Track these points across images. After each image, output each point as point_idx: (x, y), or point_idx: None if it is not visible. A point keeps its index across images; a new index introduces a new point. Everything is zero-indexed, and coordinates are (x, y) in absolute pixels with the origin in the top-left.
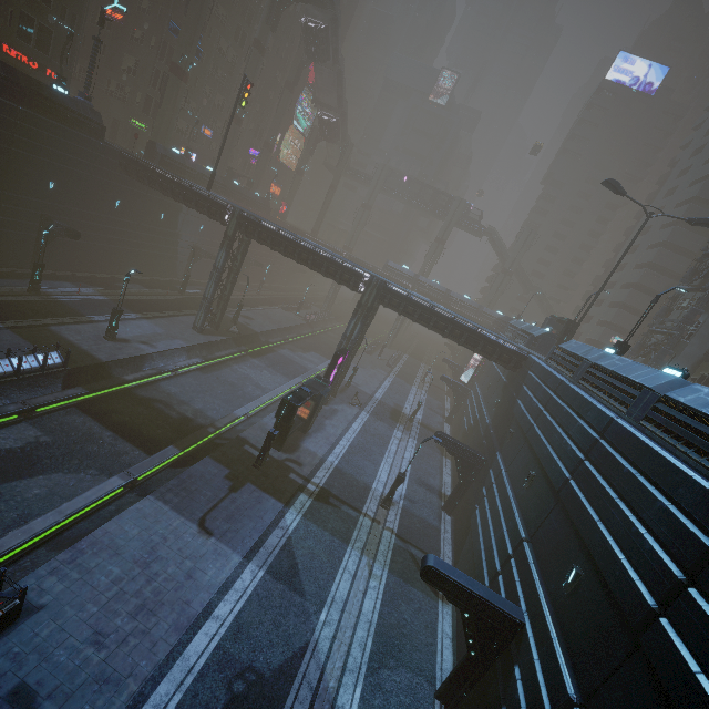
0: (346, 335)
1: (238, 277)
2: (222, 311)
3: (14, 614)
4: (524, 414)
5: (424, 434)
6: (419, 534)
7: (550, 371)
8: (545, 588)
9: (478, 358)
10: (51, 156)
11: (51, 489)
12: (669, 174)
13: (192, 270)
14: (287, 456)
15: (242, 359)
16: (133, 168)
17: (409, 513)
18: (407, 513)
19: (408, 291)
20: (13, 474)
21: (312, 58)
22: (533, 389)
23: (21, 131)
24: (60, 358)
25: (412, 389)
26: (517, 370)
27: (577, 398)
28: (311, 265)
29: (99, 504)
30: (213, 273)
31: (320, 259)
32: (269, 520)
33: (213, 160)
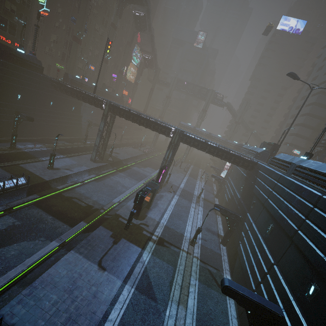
0: (165, 158)
1: (111, 134)
2: (104, 151)
3: None
4: (260, 193)
5: (206, 204)
6: (211, 258)
7: (272, 170)
8: (293, 295)
9: (228, 165)
10: (18, 83)
11: (20, 250)
12: (312, 70)
13: (89, 132)
14: (141, 222)
15: (115, 173)
16: (57, 86)
17: (204, 247)
18: (203, 247)
19: (194, 135)
20: (0, 244)
21: (139, 29)
22: (263, 180)
23: (2, 71)
24: (25, 180)
25: (197, 182)
26: (252, 170)
27: (293, 184)
28: (146, 125)
29: (45, 257)
30: (98, 133)
31: (150, 122)
32: (134, 258)
33: (95, 80)
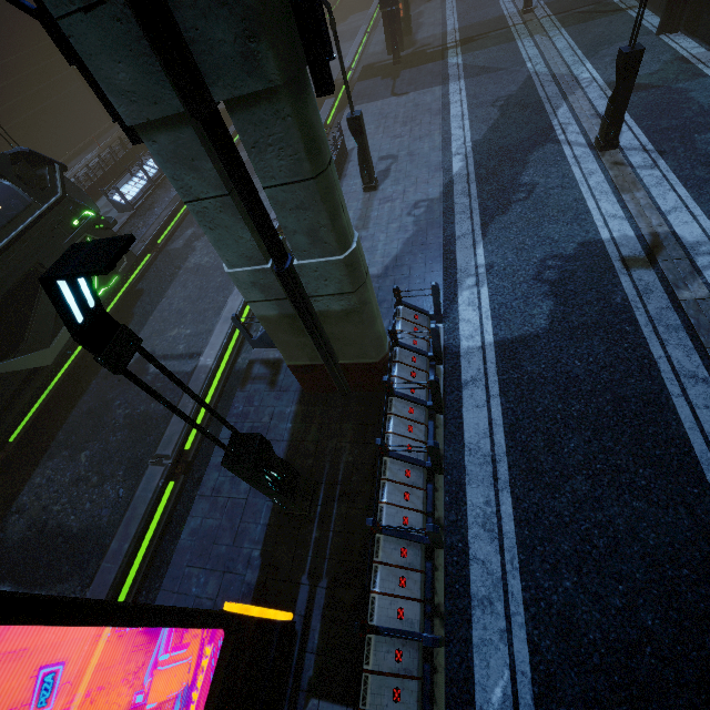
0: None
1: None
2: None
3: (345, 149)
4: None
5: None
6: (576, 3)
7: None
8: None
9: None
10: None
11: None
12: None
13: None
14: (413, 49)
15: None
16: None
17: (555, 2)
18: (553, 3)
19: None
20: None
21: None
22: None
23: None
24: None
25: None
26: None
27: None
28: None
29: None
30: None
31: None
32: (439, 70)
33: None
